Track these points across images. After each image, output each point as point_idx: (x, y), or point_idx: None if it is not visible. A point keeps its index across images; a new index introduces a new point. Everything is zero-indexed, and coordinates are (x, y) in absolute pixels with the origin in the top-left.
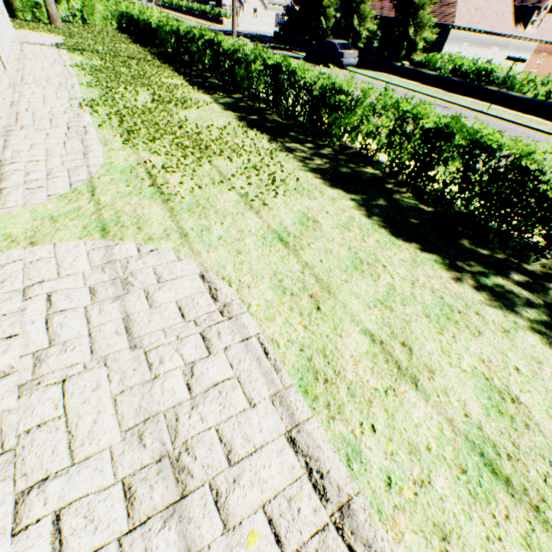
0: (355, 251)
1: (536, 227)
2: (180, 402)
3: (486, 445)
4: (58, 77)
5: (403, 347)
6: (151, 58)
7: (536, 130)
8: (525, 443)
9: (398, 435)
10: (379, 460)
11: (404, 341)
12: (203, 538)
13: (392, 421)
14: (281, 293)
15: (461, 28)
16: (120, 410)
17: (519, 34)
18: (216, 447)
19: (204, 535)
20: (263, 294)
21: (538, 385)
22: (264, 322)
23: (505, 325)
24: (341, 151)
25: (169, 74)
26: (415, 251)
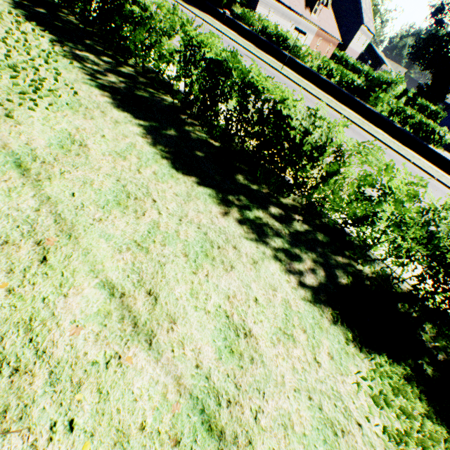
0: (125, 183)
1: (288, 168)
2: None
3: (209, 397)
4: None
5: (148, 296)
6: None
7: (310, 93)
8: (247, 380)
9: (106, 424)
10: None
11: (151, 289)
12: None
13: (105, 404)
14: None
15: None
16: None
17: (307, 16)
18: None
19: None
20: None
21: (270, 312)
22: None
23: (256, 256)
24: (144, 73)
25: None
26: (193, 185)
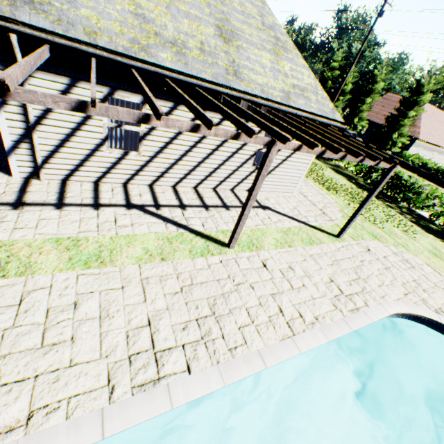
0: None
1: None
2: None
3: None
4: None
5: None
6: None
7: None
8: None
9: None
10: None
11: None
12: None
13: None
14: None
15: (422, 140)
16: None
17: None
18: None
19: None
20: None
21: None
22: None
23: None
24: (409, 211)
25: None
26: None
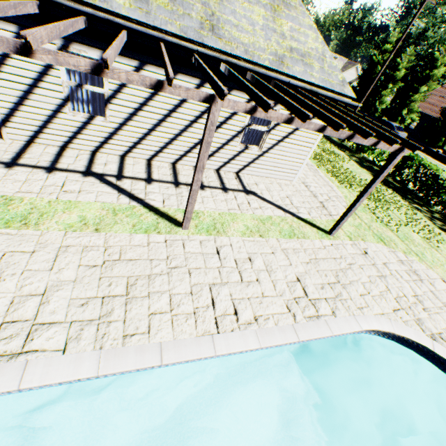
0: None
1: None
2: None
3: None
4: None
5: None
6: None
7: None
8: None
9: None
10: None
11: None
12: None
13: None
14: None
15: None
16: None
17: None
18: None
19: None
20: None
21: None
22: None
23: None
24: (444, 217)
25: None
26: None
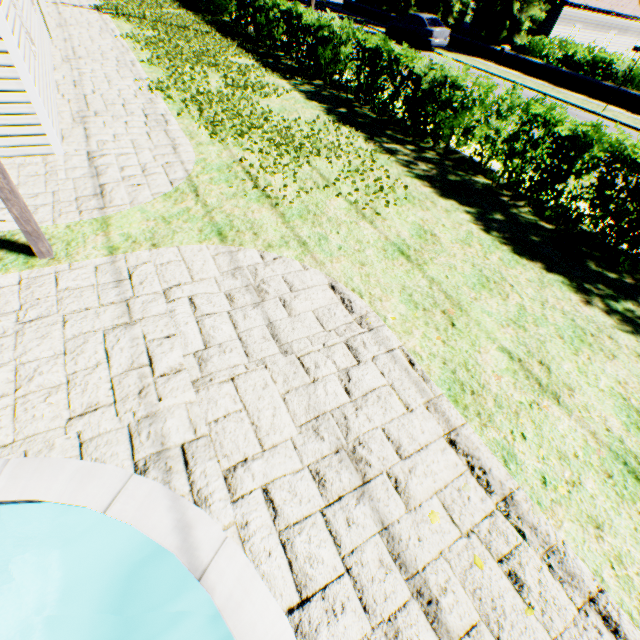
0: (479, 268)
1: None
2: (342, 404)
3: (628, 456)
4: (112, 50)
5: (540, 365)
6: (208, 28)
7: None
8: None
9: (546, 444)
10: (533, 463)
11: (541, 361)
12: (391, 514)
13: (540, 431)
14: (413, 308)
15: (577, 6)
16: (290, 408)
17: None
18: (385, 444)
19: (392, 512)
20: (396, 308)
21: None
22: (403, 335)
23: (638, 350)
24: (445, 155)
25: (234, 51)
26: (540, 271)
